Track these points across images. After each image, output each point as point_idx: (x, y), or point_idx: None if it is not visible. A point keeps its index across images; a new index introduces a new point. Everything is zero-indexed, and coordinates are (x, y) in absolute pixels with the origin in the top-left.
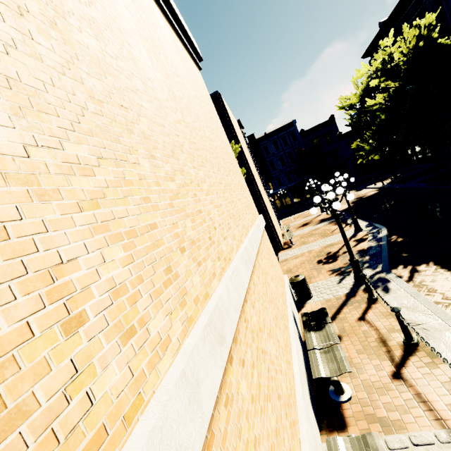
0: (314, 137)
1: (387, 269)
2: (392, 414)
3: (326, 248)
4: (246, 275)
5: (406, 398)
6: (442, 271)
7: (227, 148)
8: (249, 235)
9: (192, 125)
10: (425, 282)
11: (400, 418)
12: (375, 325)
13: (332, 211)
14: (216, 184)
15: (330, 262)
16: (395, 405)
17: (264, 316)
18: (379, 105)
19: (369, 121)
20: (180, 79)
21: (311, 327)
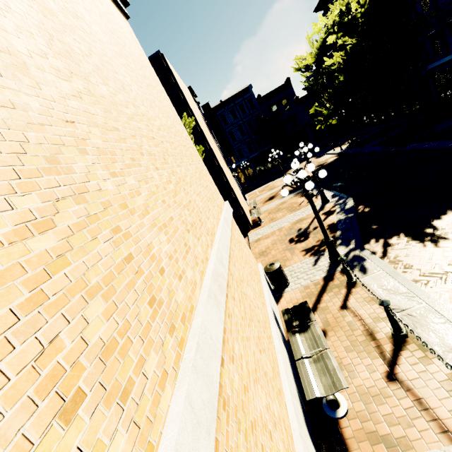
0: (272, 102)
1: (361, 245)
2: (395, 428)
3: (296, 224)
4: (218, 323)
5: (407, 406)
6: (414, 243)
7: (177, 125)
8: (216, 242)
9: (109, 98)
10: (399, 257)
11: (404, 434)
12: (358, 314)
13: (304, 191)
14: (161, 186)
15: (302, 240)
16: (396, 416)
17: (247, 356)
18: (337, 65)
19: (326, 83)
20: (84, 25)
21: (295, 328)
